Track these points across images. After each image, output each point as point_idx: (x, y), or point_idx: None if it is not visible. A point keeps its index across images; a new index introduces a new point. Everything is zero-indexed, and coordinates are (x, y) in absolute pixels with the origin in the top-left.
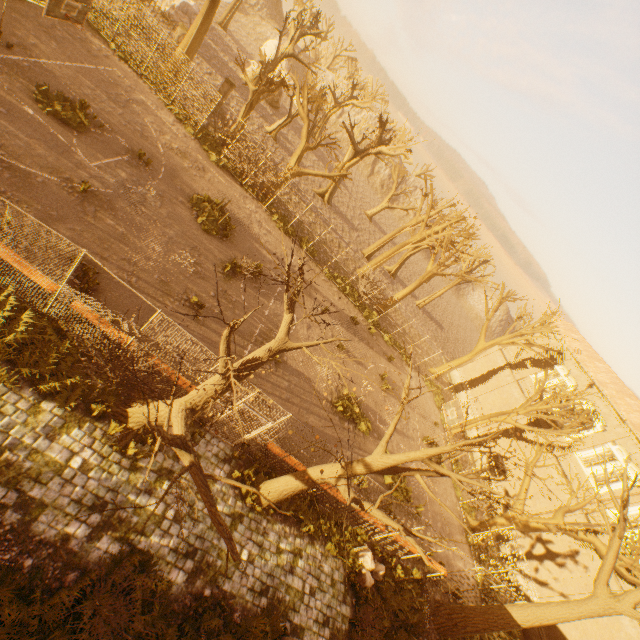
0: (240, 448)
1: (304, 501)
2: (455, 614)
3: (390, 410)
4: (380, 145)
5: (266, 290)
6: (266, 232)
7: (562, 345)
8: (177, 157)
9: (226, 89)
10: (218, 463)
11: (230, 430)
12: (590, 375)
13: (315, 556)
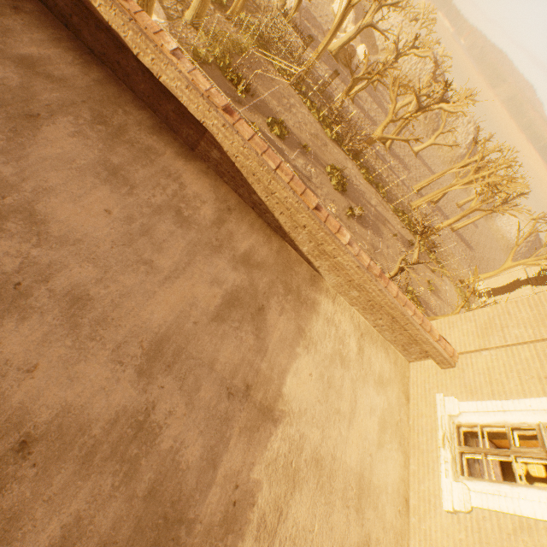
0: None
1: None
2: None
3: (433, 303)
4: (441, 102)
5: (365, 224)
6: (359, 183)
7: None
8: (315, 140)
9: (333, 77)
10: None
11: None
12: None
13: None
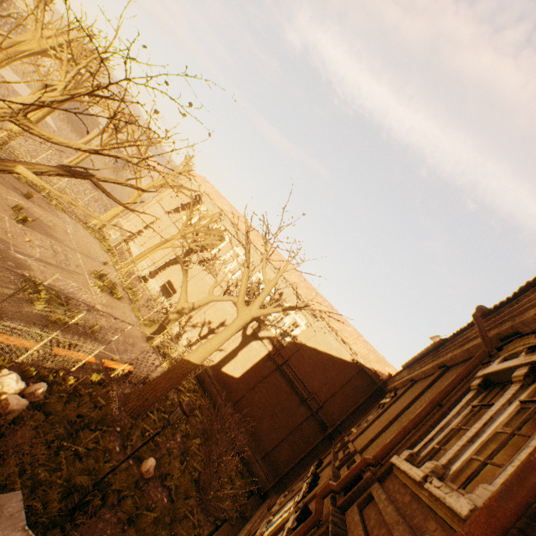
0: None
1: None
2: (145, 391)
3: (36, 244)
4: None
5: None
6: None
7: (201, 191)
8: None
9: None
10: None
11: None
12: (220, 207)
13: None
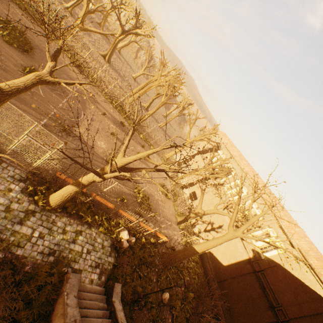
0: (34, 174)
1: (84, 206)
2: (171, 255)
3: None
4: (137, 29)
5: (60, 93)
6: (62, 61)
7: (221, 142)
8: None
9: None
10: (14, 181)
11: (26, 164)
12: (231, 153)
13: (91, 234)
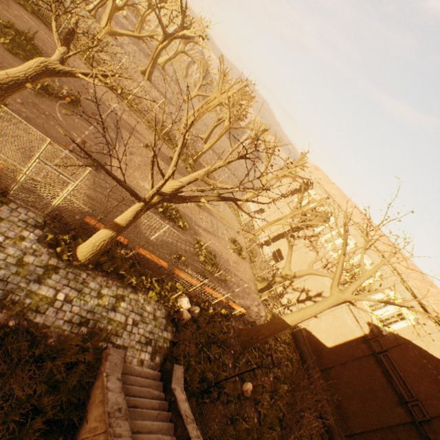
0: (53, 218)
1: (126, 263)
2: (251, 332)
3: (204, 219)
4: (184, 30)
5: (86, 117)
6: None
7: (312, 178)
8: None
9: None
10: (27, 227)
11: (43, 206)
12: (328, 192)
13: (138, 301)
